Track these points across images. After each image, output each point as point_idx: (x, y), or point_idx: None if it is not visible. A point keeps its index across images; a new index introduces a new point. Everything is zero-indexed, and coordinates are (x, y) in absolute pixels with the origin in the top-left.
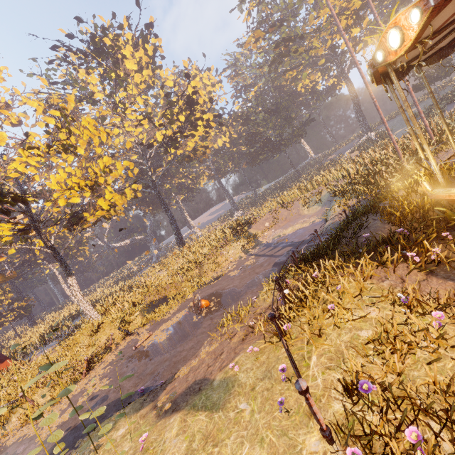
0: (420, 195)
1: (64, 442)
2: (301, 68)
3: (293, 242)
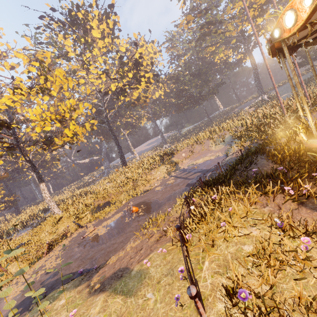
0: (297, 142)
1: (23, 304)
2: (219, 45)
3: (202, 169)
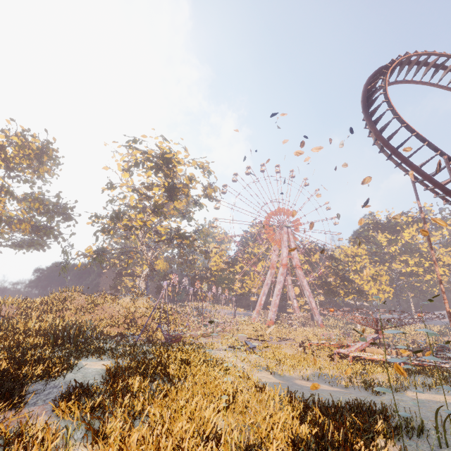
0: None
1: None
2: None
3: None
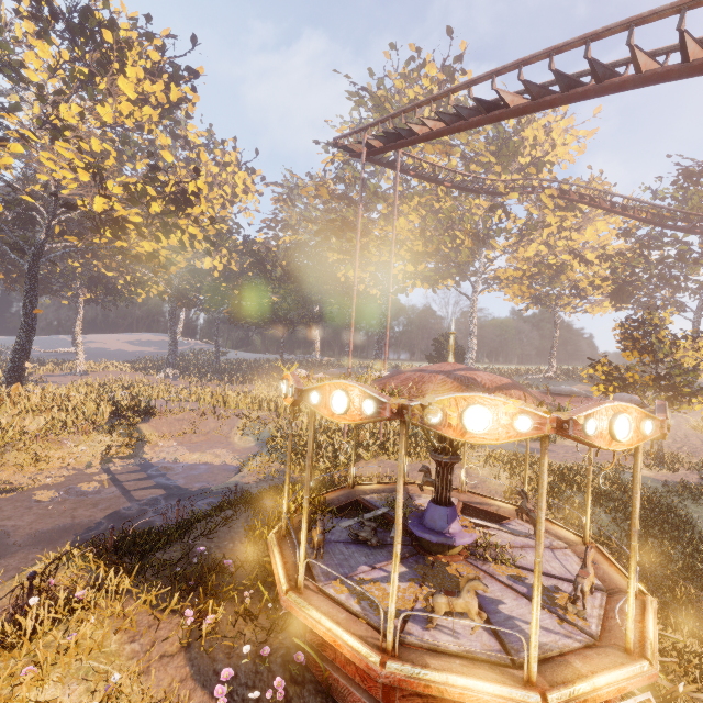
0: None
1: None
2: None
3: (176, 483)
